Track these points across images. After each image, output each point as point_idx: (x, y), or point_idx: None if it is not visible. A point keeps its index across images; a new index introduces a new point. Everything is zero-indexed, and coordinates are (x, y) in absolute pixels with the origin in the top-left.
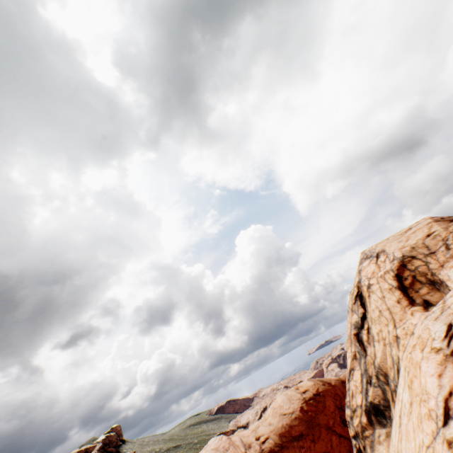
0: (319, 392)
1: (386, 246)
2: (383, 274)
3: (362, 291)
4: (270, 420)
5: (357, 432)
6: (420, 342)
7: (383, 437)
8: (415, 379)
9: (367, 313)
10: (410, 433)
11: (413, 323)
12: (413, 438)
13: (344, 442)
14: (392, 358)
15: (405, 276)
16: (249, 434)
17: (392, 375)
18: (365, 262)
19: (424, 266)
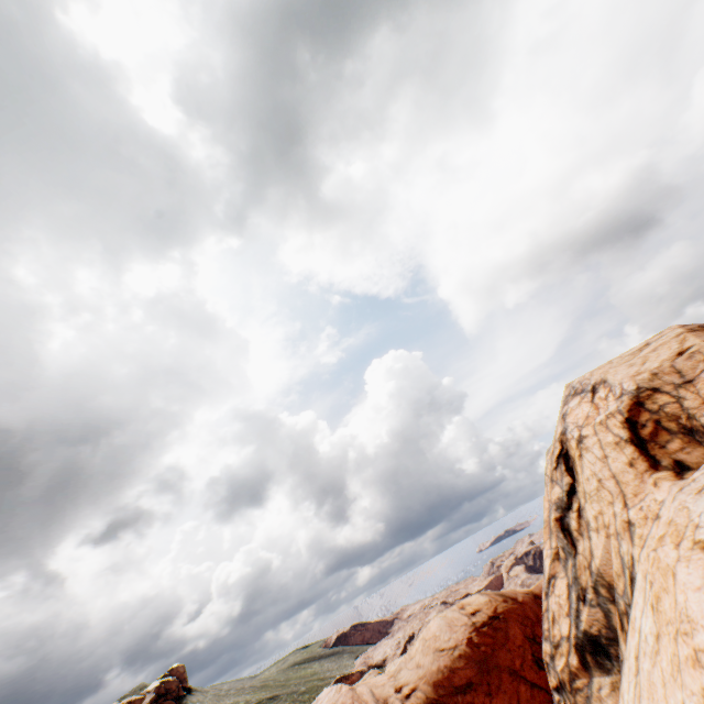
0: (498, 613)
1: (609, 373)
2: (605, 420)
3: (568, 449)
4: (418, 659)
5: (561, 680)
6: (673, 532)
7: (607, 691)
8: (664, 595)
9: (578, 484)
10: (658, 688)
11: (657, 500)
12: (664, 697)
13: (539, 696)
14: (621, 558)
15: (643, 421)
16: (385, 683)
17: (621, 587)
18: (573, 400)
19: (674, 404)
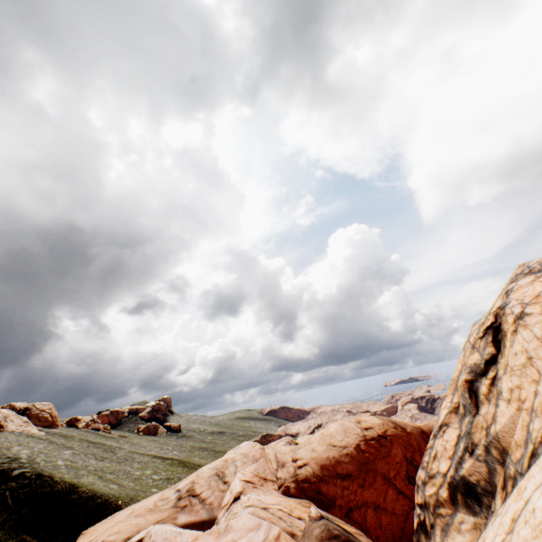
0: (386, 435)
1: None
2: None
3: (501, 323)
4: (314, 445)
5: (427, 502)
6: None
7: (468, 527)
8: None
9: (501, 356)
10: None
11: None
12: None
13: (403, 501)
14: (528, 433)
15: None
16: (286, 453)
17: (517, 456)
18: (525, 279)
19: None
